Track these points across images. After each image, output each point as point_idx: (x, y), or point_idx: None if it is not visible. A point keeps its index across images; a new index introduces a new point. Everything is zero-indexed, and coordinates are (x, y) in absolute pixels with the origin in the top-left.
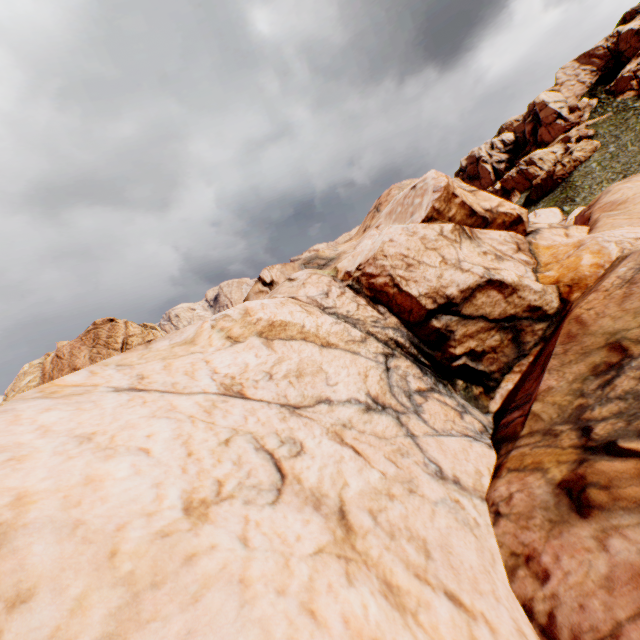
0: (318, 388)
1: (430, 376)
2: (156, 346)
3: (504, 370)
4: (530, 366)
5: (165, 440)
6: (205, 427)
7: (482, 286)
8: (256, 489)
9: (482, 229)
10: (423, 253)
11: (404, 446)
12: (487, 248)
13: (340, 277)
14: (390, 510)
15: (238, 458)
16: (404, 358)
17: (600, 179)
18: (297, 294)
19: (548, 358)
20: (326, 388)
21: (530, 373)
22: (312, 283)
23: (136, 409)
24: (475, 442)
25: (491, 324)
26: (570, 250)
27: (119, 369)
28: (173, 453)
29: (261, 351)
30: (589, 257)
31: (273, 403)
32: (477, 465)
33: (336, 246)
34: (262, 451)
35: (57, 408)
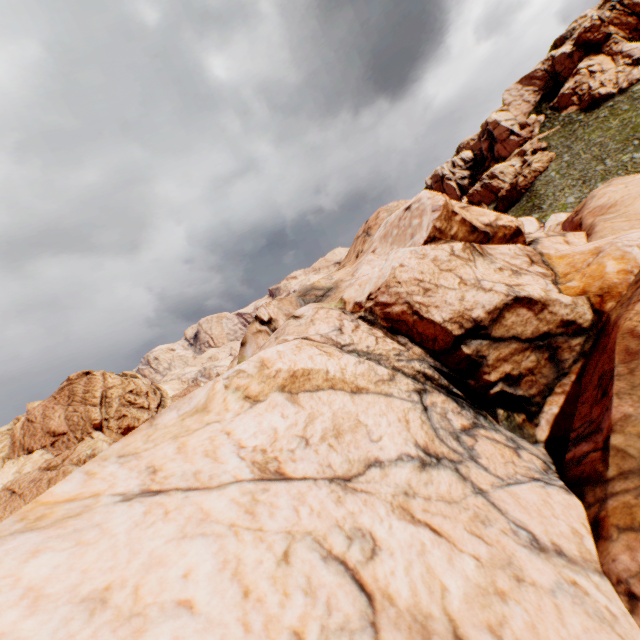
0: (362, 447)
1: (468, 409)
2: (162, 421)
3: (545, 392)
4: (574, 385)
5: (208, 576)
6: (253, 539)
7: (510, 305)
8: (346, 632)
9: (484, 244)
10: (439, 275)
11: (480, 509)
12: (501, 264)
13: (349, 309)
14: (511, 620)
15: (307, 582)
16: (437, 392)
17: (561, 186)
18: (307, 333)
19: (608, 379)
20: (371, 446)
21: (579, 394)
22: (321, 319)
23: (158, 527)
24: (549, 487)
25: (524, 344)
26: (588, 258)
27: (122, 462)
28: (224, 598)
29: (286, 409)
30: (613, 263)
31: (319, 479)
32: (569, 521)
33: (330, 274)
34: (331, 560)
35: (48, 547)
